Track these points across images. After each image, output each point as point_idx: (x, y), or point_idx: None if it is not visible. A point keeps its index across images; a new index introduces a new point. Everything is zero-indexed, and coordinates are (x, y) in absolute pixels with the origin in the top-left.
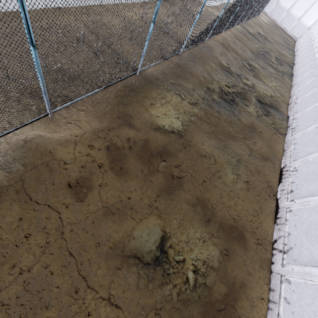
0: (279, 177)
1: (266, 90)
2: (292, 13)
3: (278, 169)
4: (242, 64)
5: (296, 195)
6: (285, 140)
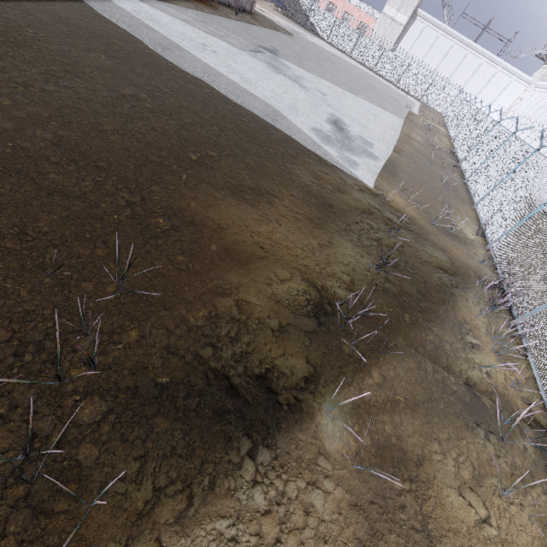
0: None
1: None
2: None
3: None
4: None
5: None
6: None
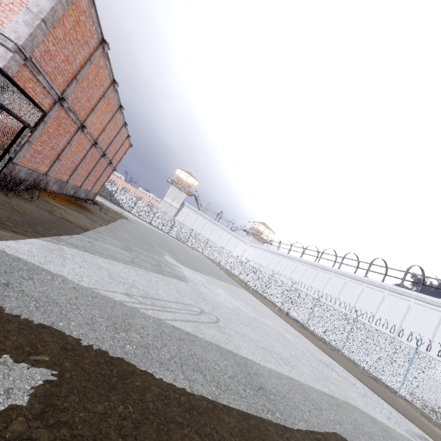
0: None
1: None
2: None
3: None
4: None
5: None
6: None
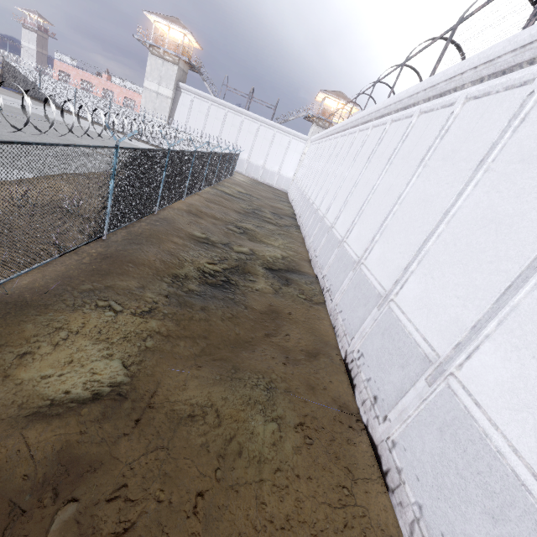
0: (348, 377)
1: (273, 252)
2: (268, 169)
3: (339, 363)
4: (226, 229)
5: (385, 403)
6: (328, 310)
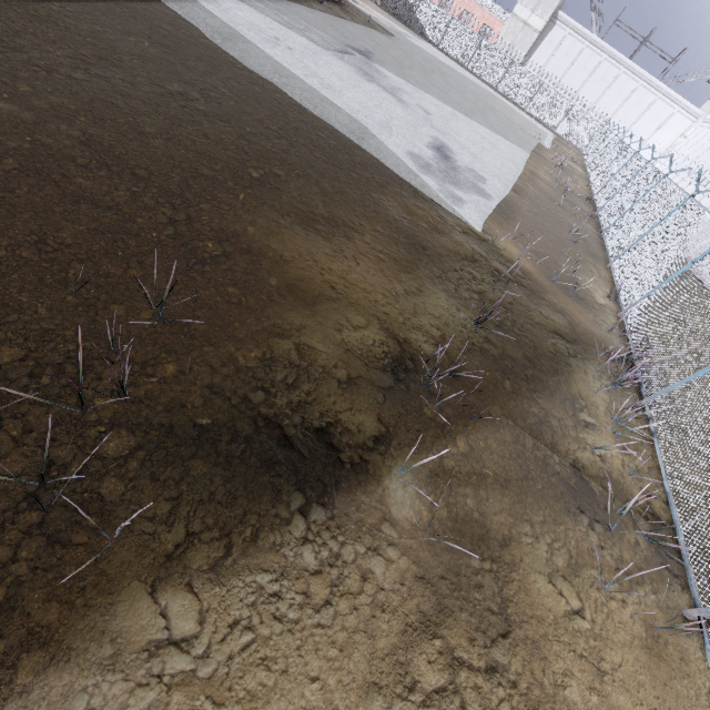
0: None
1: None
2: None
3: None
4: None
5: None
6: None
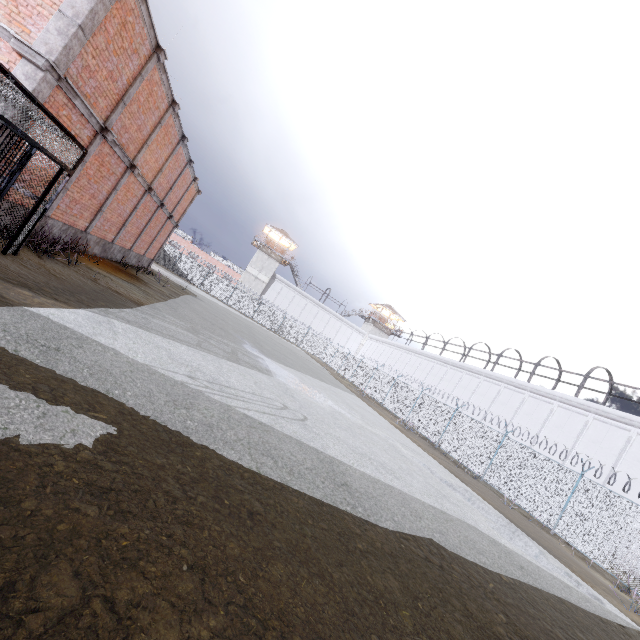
0: None
1: None
2: None
3: None
4: None
5: None
6: None
